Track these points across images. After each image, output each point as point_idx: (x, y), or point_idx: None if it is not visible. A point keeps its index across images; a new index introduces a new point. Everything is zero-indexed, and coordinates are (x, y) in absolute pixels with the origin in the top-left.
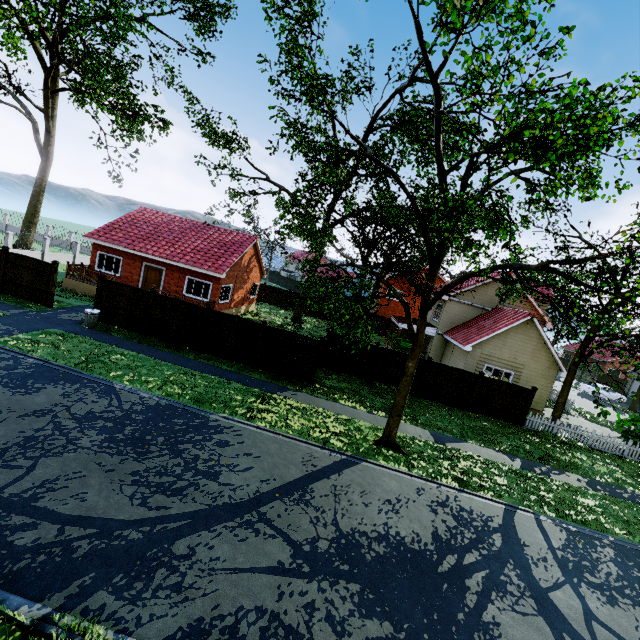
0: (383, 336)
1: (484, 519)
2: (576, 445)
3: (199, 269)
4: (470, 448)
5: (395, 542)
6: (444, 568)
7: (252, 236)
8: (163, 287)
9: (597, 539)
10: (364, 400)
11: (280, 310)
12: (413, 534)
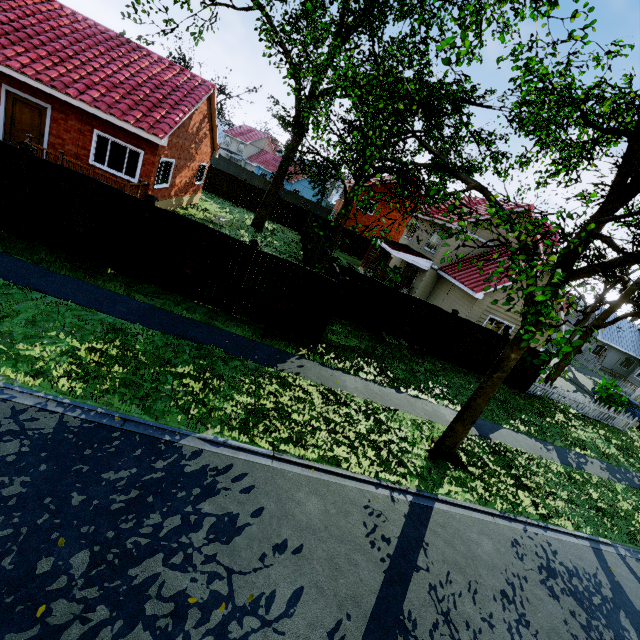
0: (352, 256)
1: (595, 584)
2: (569, 412)
3: (119, 121)
4: (510, 438)
5: None
6: None
7: (207, 81)
8: (49, 142)
9: None
10: (384, 368)
11: (231, 206)
12: None
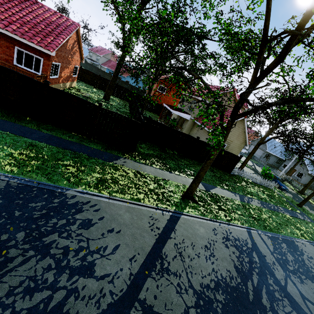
0: (155, 114)
1: (245, 243)
2: (248, 181)
3: (28, 42)
4: (219, 191)
5: (224, 285)
6: (251, 296)
7: (75, 22)
8: None
9: (278, 239)
10: (165, 163)
11: (93, 88)
12: (228, 272)
